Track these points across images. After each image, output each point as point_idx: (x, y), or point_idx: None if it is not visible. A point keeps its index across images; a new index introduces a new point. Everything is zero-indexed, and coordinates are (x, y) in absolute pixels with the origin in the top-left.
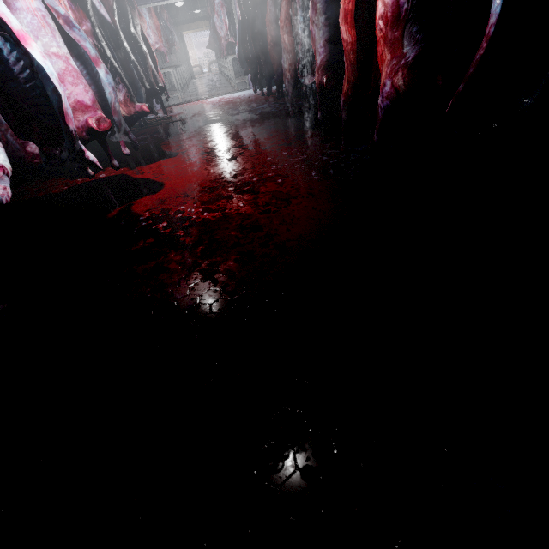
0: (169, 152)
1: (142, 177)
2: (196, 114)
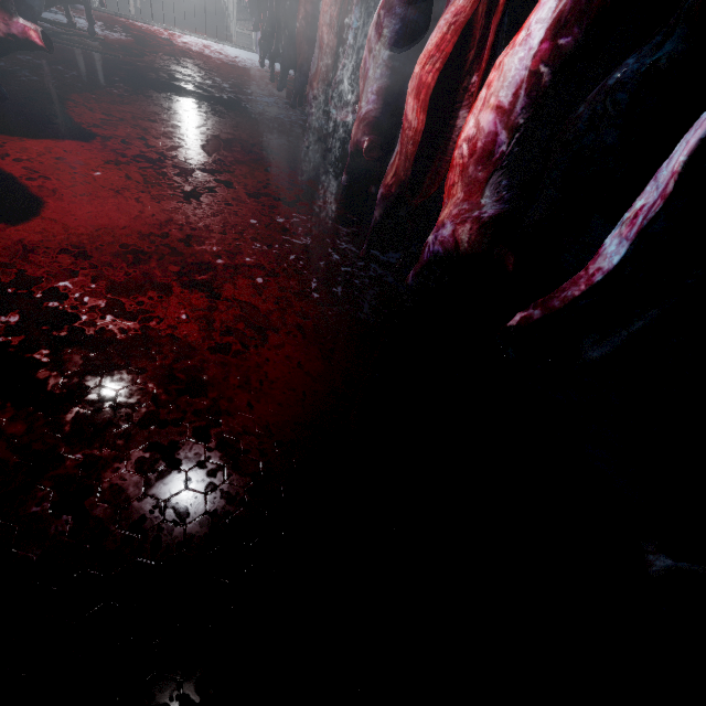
0: (77, 124)
1: None
2: (154, 58)
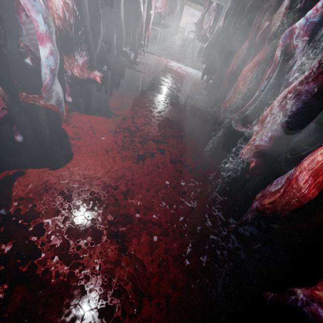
0: (108, 107)
1: (63, 131)
2: (155, 73)
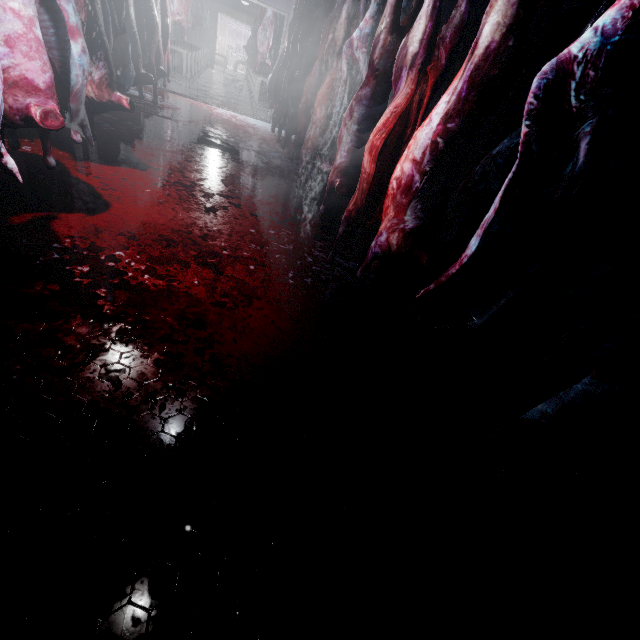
0: (137, 159)
1: (84, 181)
2: (195, 122)
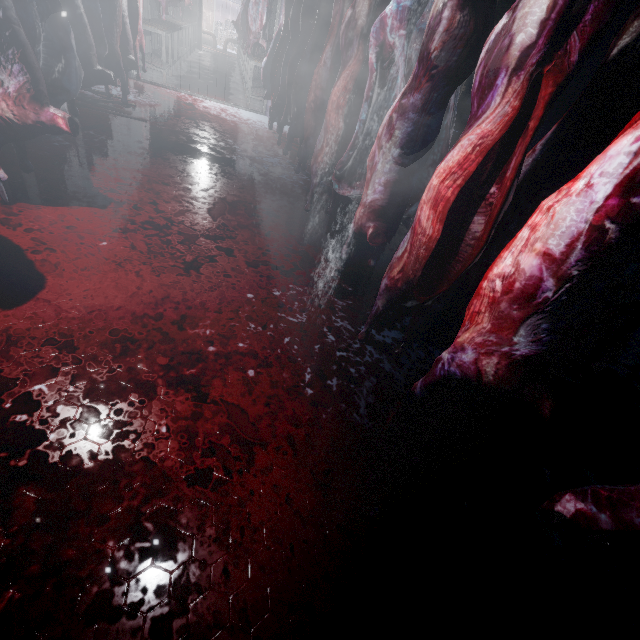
0: (94, 189)
1: (8, 240)
2: (176, 122)
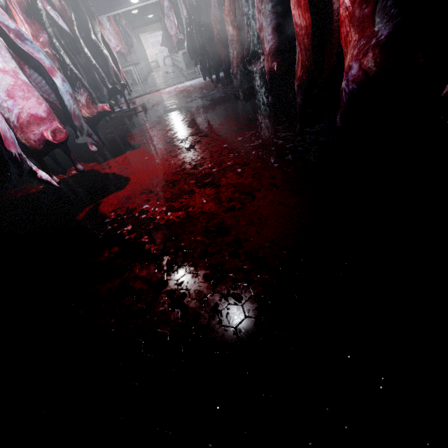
0: (133, 143)
1: (109, 172)
2: (155, 104)
